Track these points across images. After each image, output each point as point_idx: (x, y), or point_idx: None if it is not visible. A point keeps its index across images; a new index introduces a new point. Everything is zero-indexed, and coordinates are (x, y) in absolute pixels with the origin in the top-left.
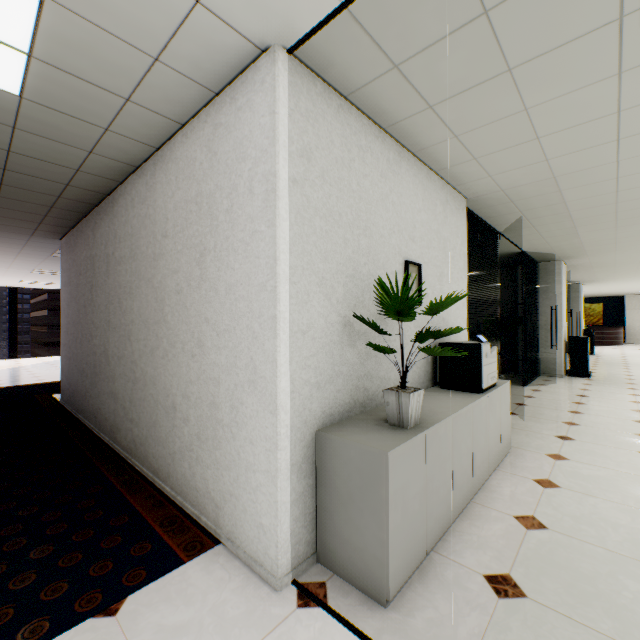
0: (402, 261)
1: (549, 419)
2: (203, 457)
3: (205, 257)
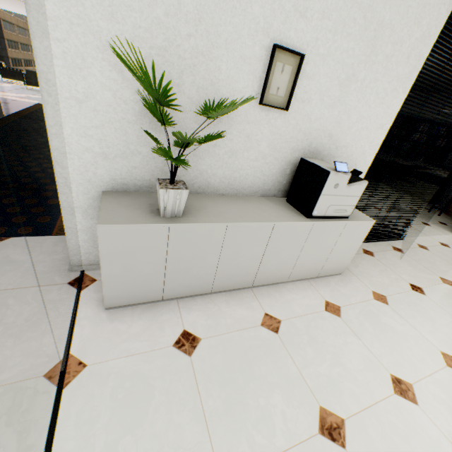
0: (269, 44)
1: (430, 269)
2: None
3: None
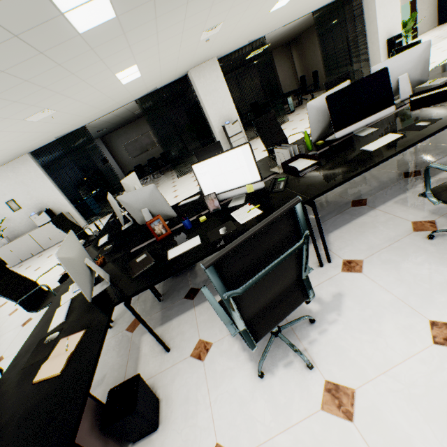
0: (5, 203)
1: None
2: None
3: None
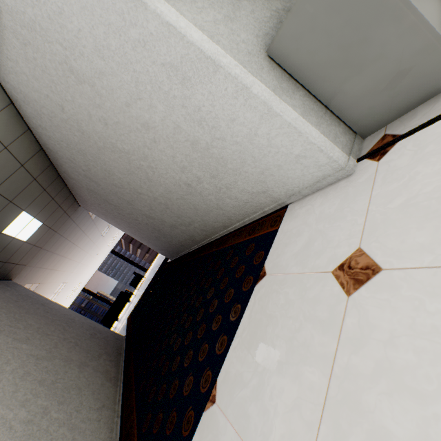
0: None
1: None
2: (227, 182)
3: (73, 68)
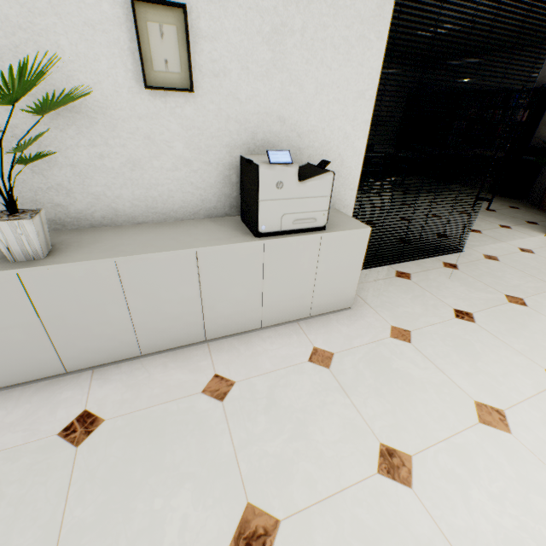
0: None
1: (493, 286)
2: None
3: None
